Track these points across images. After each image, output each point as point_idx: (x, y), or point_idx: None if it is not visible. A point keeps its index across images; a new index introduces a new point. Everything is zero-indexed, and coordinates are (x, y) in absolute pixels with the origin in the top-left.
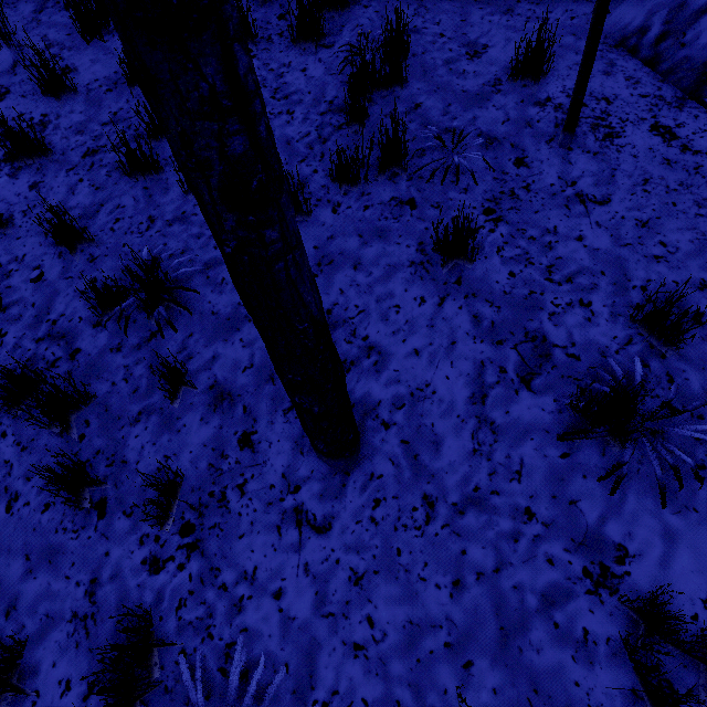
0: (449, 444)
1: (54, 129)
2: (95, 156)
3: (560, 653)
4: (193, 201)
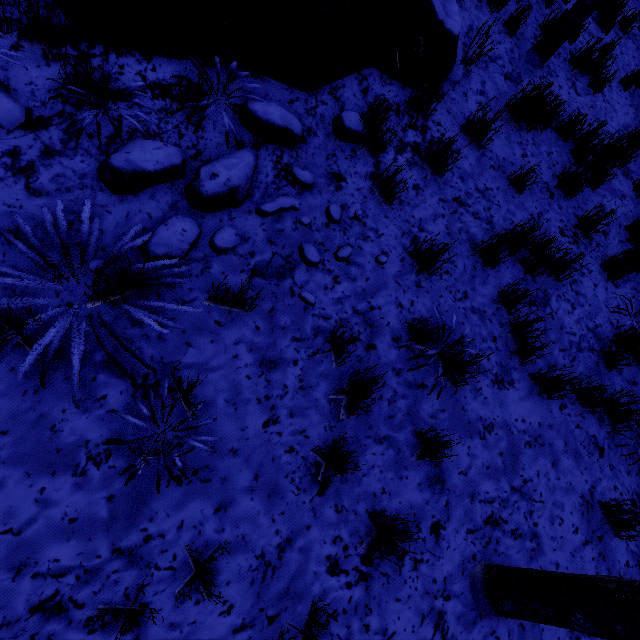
0: None
1: (450, 158)
2: (460, 207)
3: None
4: (494, 309)
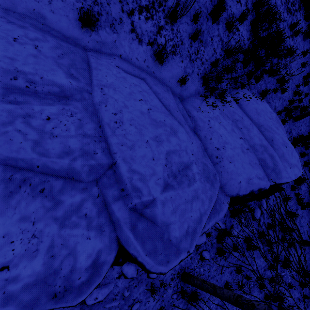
0: (307, 246)
1: None
2: None
3: (309, 268)
4: (294, 196)
